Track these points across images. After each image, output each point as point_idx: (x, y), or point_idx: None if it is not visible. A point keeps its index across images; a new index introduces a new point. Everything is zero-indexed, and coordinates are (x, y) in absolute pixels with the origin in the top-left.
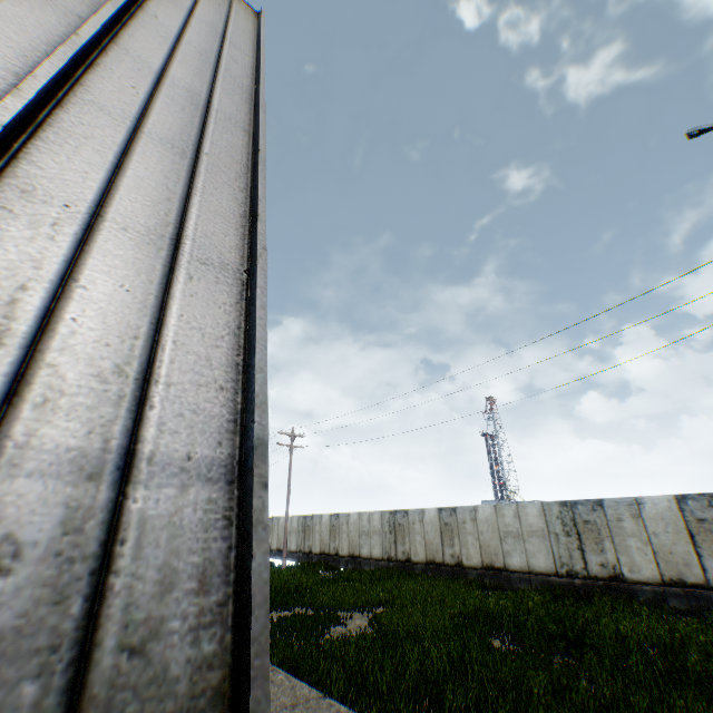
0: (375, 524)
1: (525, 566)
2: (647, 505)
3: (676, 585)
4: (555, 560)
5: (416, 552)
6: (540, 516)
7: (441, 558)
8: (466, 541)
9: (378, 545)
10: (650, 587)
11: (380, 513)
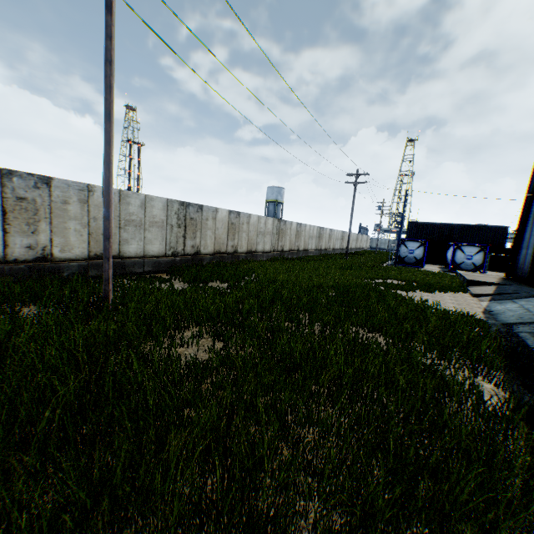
0: (158, 214)
1: (263, 249)
2: (293, 225)
3: (291, 251)
4: (271, 246)
5: (206, 245)
6: (272, 225)
7: (226, 249)
8: (242, 237)
9: (159, 240)
10: (287, 253)
11: (166, 201)
